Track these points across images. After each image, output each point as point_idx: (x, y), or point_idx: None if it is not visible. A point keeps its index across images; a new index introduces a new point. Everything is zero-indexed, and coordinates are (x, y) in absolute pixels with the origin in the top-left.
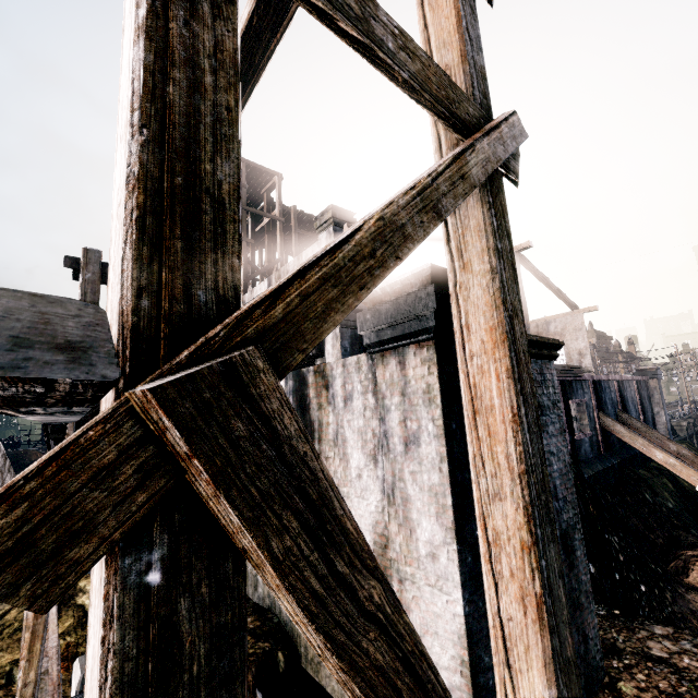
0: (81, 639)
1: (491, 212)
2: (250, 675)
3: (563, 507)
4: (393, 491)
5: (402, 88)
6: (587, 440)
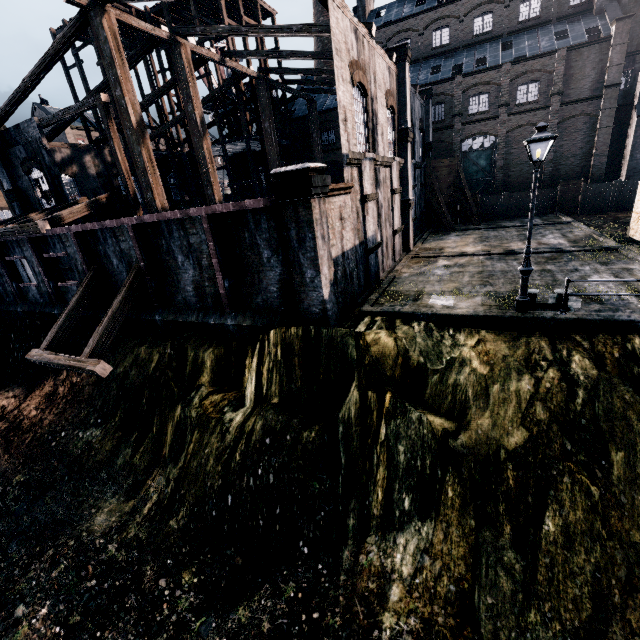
0: None
1: None
2: None
3: None
4: None
5: None
6: (75, 289)
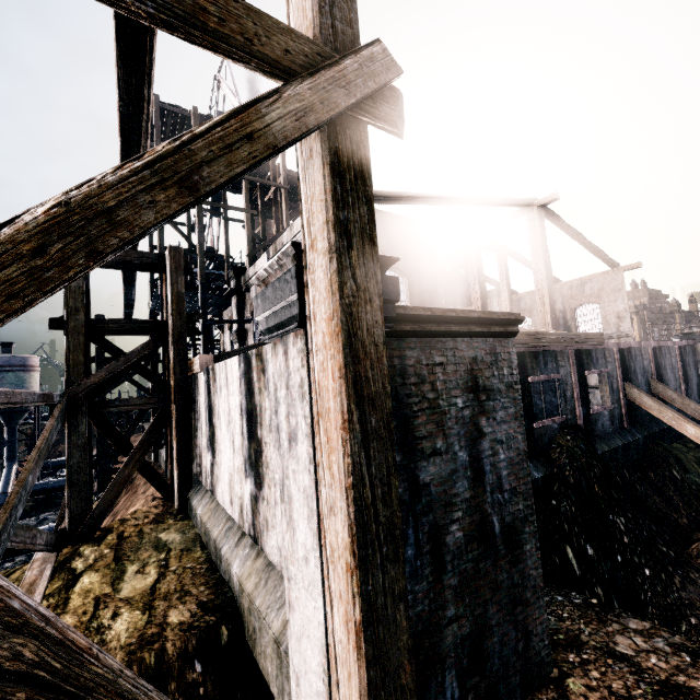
0: (61, 601)
1: (334, 175)
2: (190, 647)
3: (509, 499)
4: (283, 488)
5: (157, 26)
6: (606, 413)
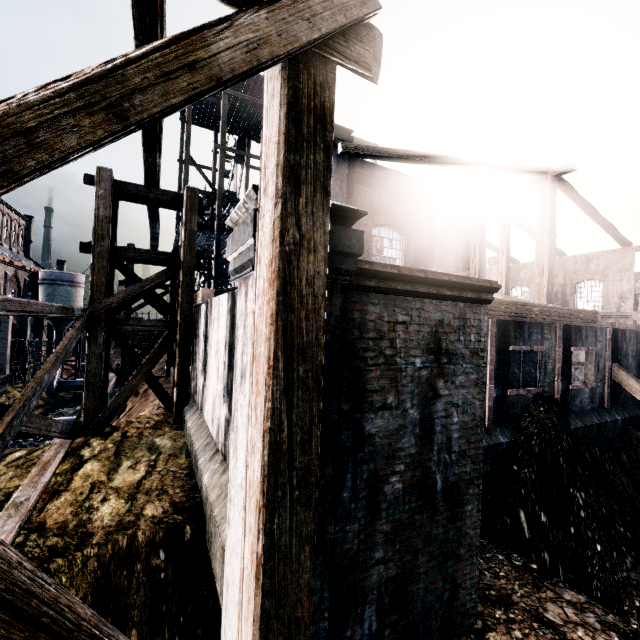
0: (65, 481)
1: (289, 116)
2: (157, 538)
3: (457, 461)
4: (233, 418)
5: None
6: (587, 390)
